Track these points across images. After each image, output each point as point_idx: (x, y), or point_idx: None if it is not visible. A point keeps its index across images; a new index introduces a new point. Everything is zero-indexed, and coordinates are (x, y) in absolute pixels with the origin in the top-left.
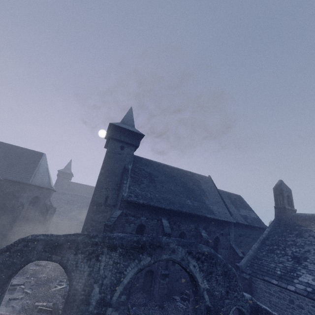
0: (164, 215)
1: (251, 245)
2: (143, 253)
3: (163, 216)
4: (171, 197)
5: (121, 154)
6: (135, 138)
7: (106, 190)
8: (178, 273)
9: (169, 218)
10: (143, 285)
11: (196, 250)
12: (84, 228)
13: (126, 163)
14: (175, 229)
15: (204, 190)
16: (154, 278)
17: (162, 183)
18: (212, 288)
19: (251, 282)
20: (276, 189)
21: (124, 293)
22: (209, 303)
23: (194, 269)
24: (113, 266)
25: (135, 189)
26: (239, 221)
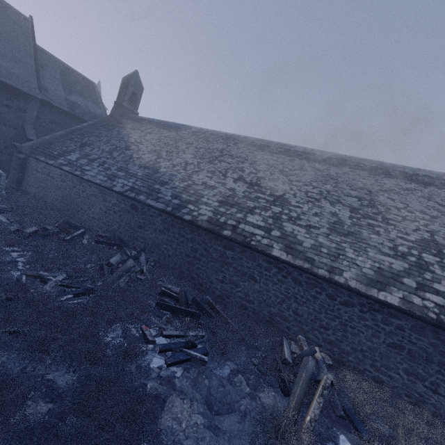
0: None
1: None
2: None
3: None
4: None
5: None
6: None
7: None
8: None
9: None
10: None
11: None
12: None
13: None
14: None
15: None
16: None
17: None
18: None
19: (27, 162)
20: (125, 79)
21: None
22: None
23: None
24: None
25: None
26: (53, 102)
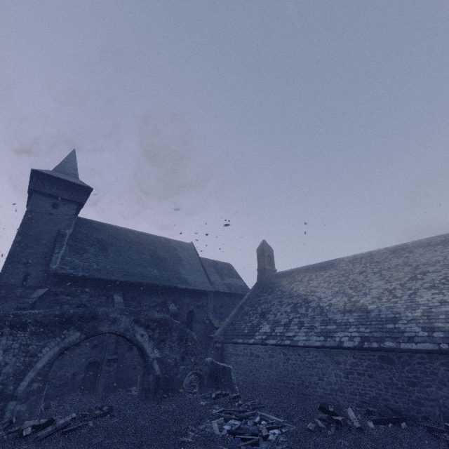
0: (117, 290)
1: None
2: (69, 328)
3: (116, 291)
4: (130, 267)
5: (53, 215)
6: (78, 192)
7: (25, 265)
8: (137, 360)
9: (125, 294)
10: (83, 382)
11: (146, 317)
12: None
13: (61, 227)
14: (134, 306)
15: (181, 259)
16: (99, 371)
17: (120, 252)
18: (165, 356)
19: (223, 350)
20: (259, 250)
21: (37, 380)
22: (159, 373)
23: (142, 339)
24: (21, 349)
25: (73, 260)
26: (220, 290)
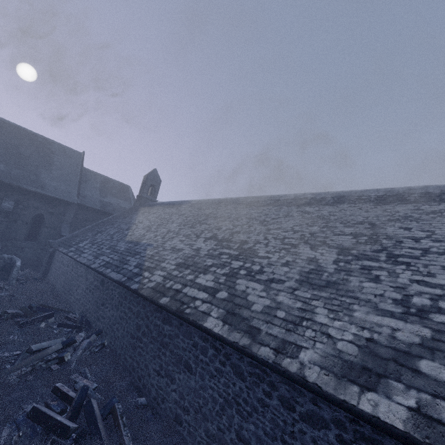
0: None
1: None
2: None
3: None
4: None
5: None
6: None
7: None
8: None
9: None
10: None
11: None
12: None
13: None
14: None
15: (53, 163)
16: None
17: None
18: None
19: (54, 255)
20: (145, 177)
21: None
22: None
23: None
24: None
25: None
26: (87, 204)
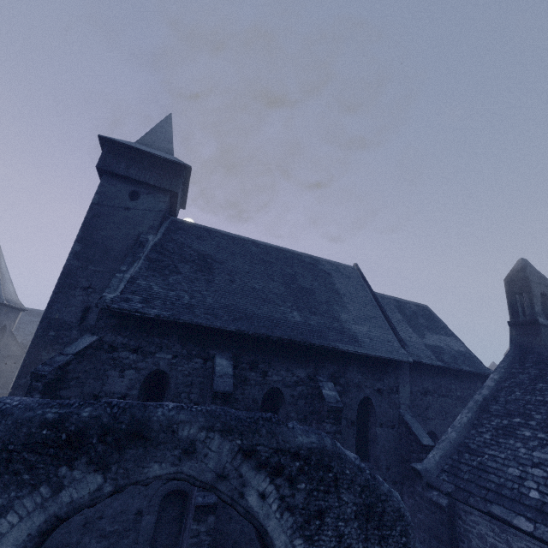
0: (223, 347)
1: (454, 415)
2: (74, 461)
3: (221, 349)
4: (249, 304)
5: (130, 210)
6: (168, 173)
7: (86, 292)
8: None
9: (238, 355)
10: (154, 532)
11: (273, 442)
12: (19, 384)
13: (142, 231)
14: (254, 382)
15: (339, 292)
16: (186, 512)
17: (232, 276)
18: None
19: (454, 515)
20: (512, 280)
21: None
22: None
23: (262, 507)
24: None
25: (149, 286)
26: (422, 360)
